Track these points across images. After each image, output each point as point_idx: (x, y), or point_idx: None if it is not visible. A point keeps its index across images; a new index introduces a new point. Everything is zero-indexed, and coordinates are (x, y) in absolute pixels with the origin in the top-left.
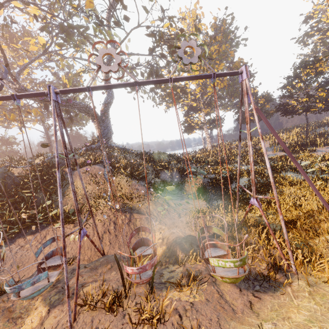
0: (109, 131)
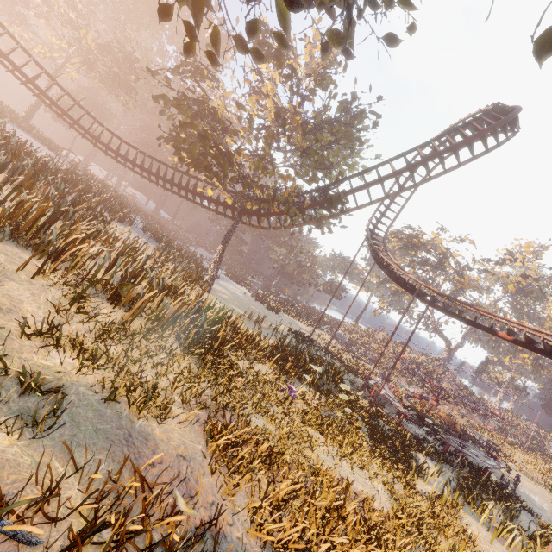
0: (451, 359)
